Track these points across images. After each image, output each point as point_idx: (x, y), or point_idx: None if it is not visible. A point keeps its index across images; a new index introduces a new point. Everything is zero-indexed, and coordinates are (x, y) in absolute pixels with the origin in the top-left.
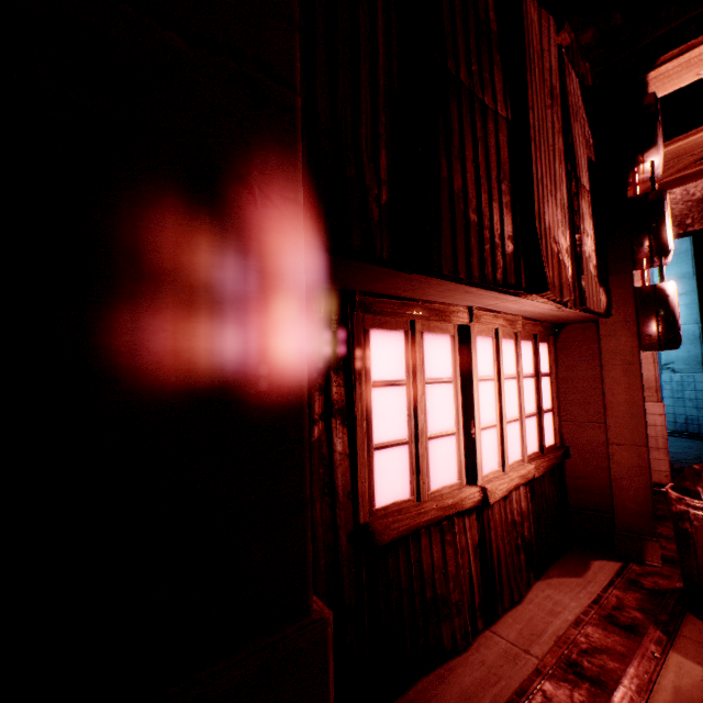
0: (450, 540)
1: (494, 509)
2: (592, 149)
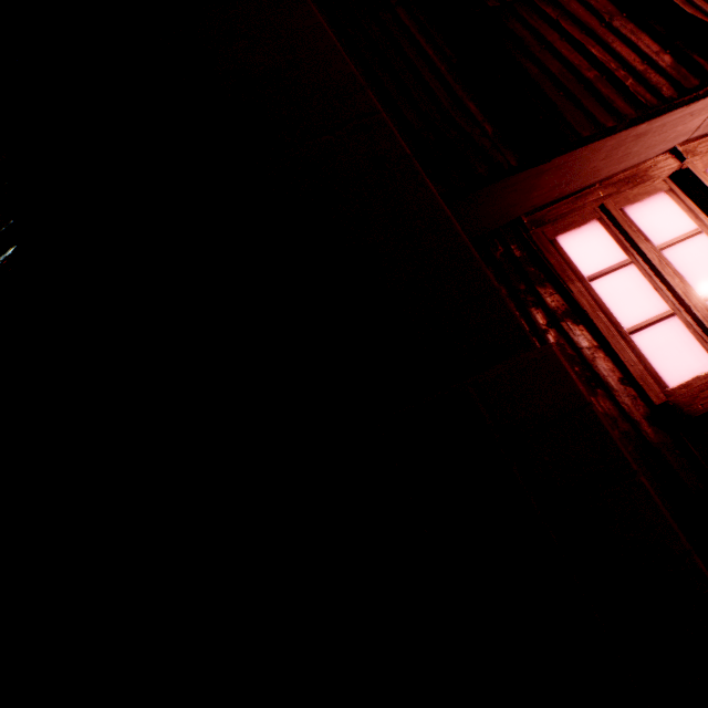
0: None
1: None
2: None
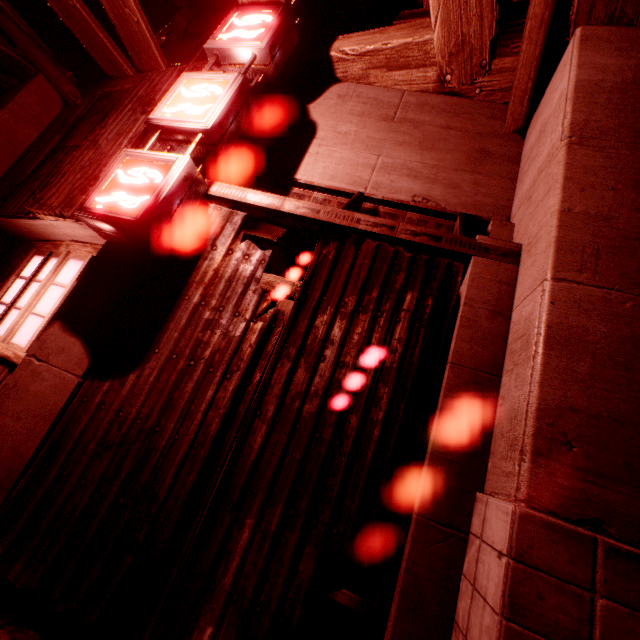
0: None
1: None
2: None
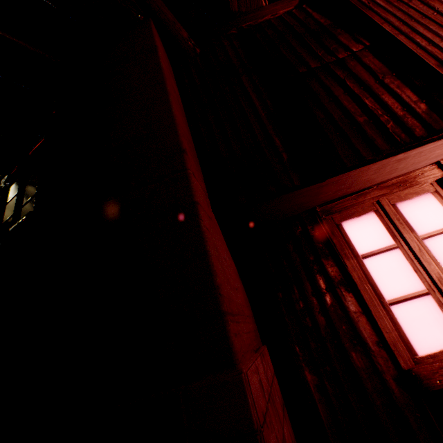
0: None
1: None
2: None
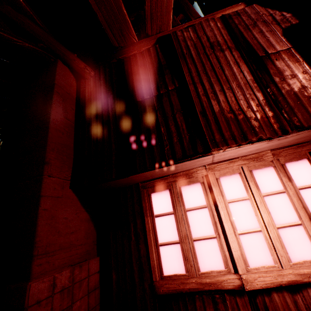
0: (223, 310)
1: (274, 298)
2: (292, 18)
